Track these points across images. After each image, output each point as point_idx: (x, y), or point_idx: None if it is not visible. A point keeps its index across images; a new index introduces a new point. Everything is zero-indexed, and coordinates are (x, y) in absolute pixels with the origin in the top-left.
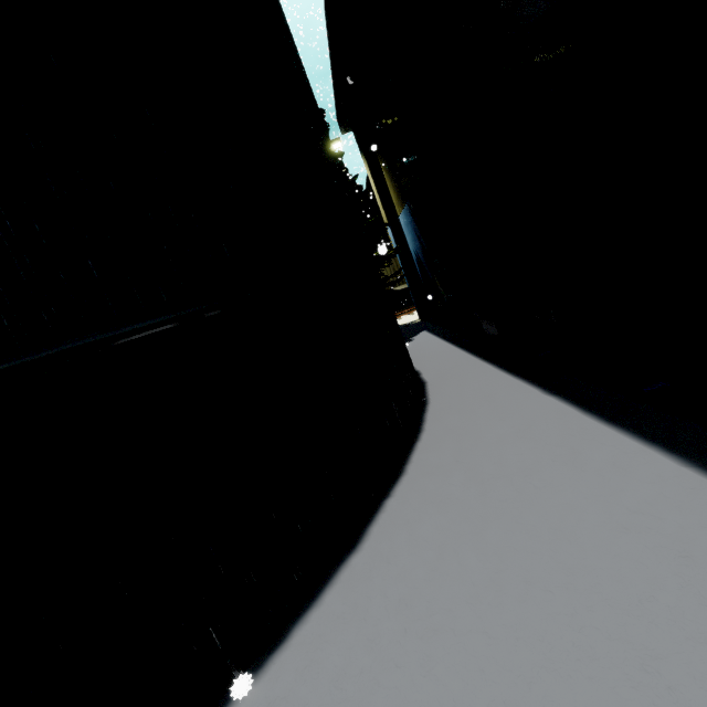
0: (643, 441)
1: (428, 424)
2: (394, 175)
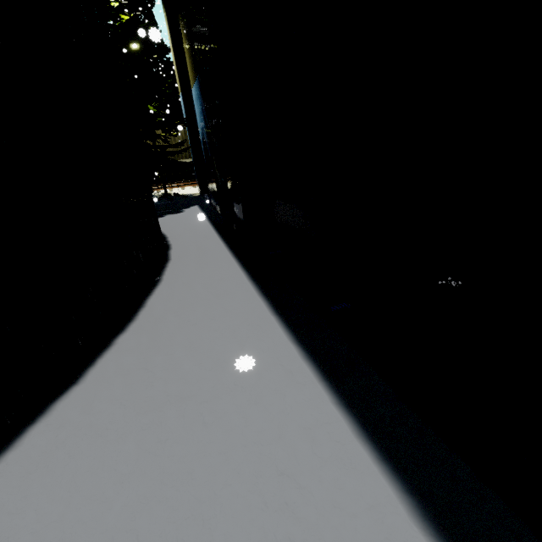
0: (315, 369)
1: (144, 312)
2: (190, 40)
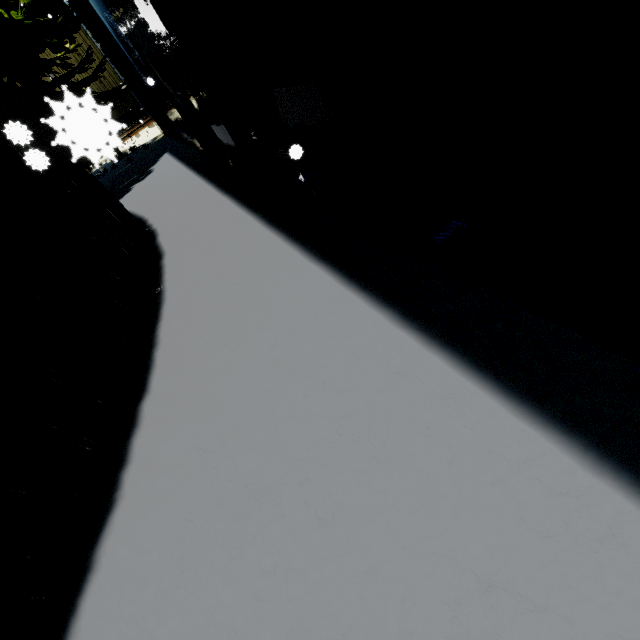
0: (460, 362)
1: (161, 352)
2: None
